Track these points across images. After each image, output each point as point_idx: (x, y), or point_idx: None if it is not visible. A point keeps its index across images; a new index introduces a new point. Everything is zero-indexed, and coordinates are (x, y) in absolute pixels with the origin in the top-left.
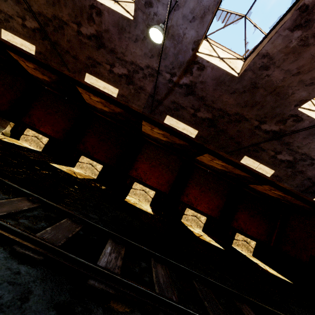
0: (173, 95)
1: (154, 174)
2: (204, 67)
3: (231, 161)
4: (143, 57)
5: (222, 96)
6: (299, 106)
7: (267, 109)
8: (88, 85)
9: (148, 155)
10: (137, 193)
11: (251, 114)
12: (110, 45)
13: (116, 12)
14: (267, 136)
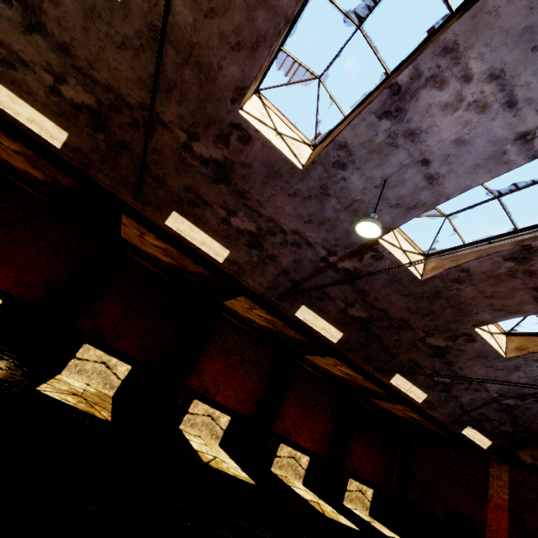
0: (322, 278)
1: (232, 382)
2: (383, 258)
3: (372, 376)
4: (294, 218)
5: (391, 295)
6: (477, 327)
7: (442, 321)
8: (168, 230)
9: (224, 344)
10: (196, 423)
11: (420, 323)
12: (243, 184)
13: (279, 150)
14: (429, 351)
